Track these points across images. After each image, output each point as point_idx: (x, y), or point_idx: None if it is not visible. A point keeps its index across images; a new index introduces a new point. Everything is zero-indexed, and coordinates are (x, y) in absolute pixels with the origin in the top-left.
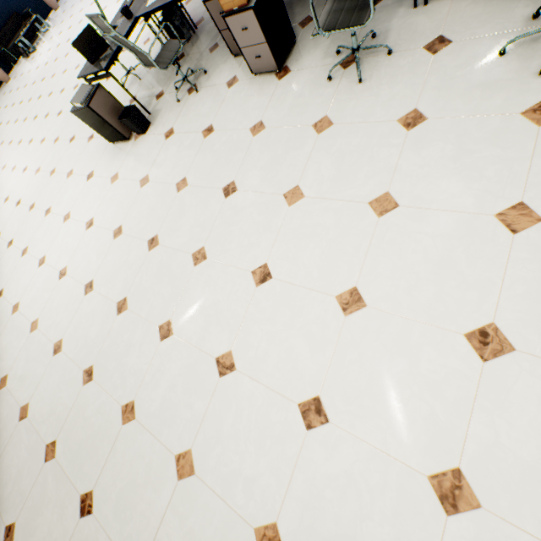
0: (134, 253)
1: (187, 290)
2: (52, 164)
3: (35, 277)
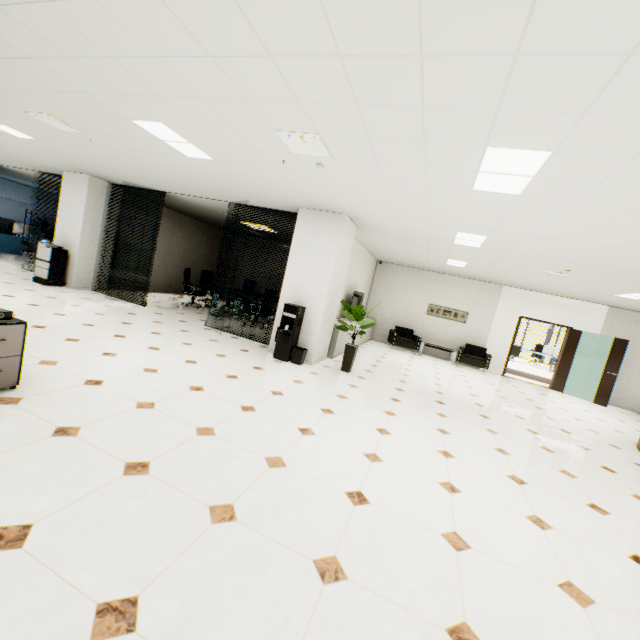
0: (62, 330)
1: (33, 314)
2: (214, 446)
3: (200, 358)
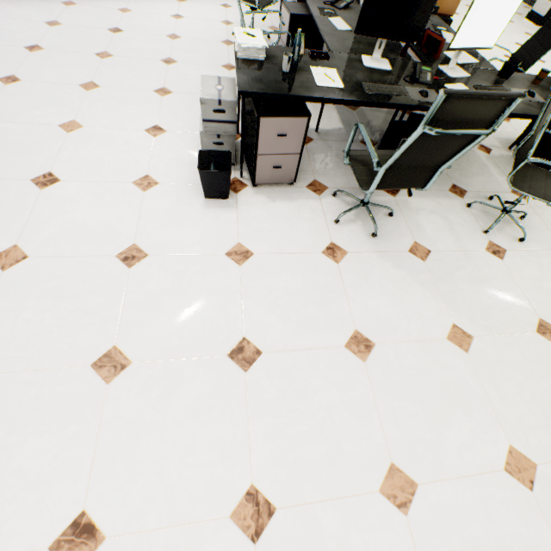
0: None
1: None
2: None
3: None
